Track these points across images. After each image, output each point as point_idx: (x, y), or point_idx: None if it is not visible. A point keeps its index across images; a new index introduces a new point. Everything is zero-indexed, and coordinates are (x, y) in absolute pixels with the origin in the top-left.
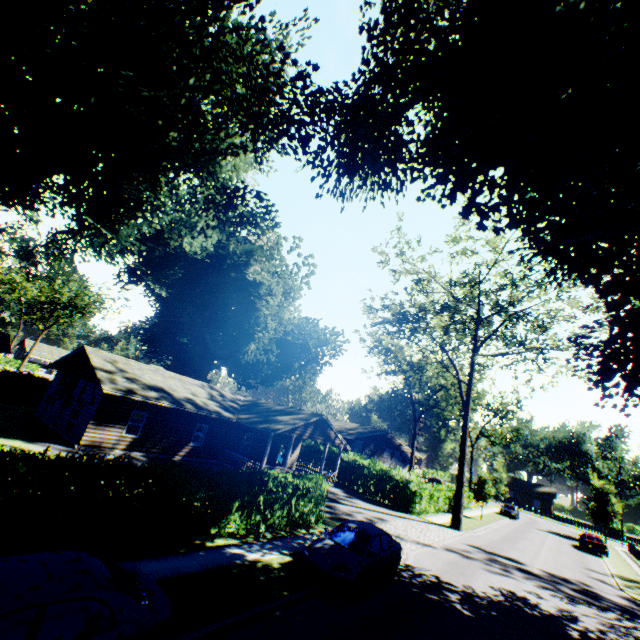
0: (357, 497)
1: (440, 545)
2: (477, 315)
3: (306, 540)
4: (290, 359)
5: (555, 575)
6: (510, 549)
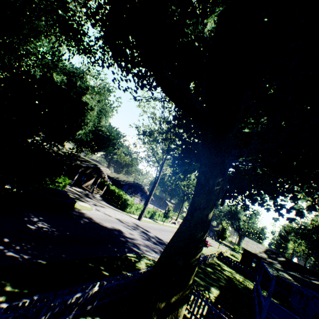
0: (106, 201)
1: (116, 217)
2: (170, 137)
3: None
4: (103, 143)
5: (158, 238)
6: (154, 230)
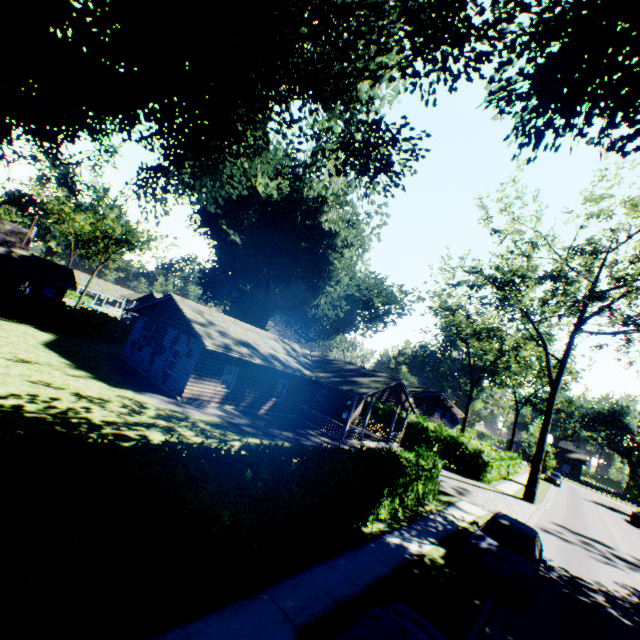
0: None
1: (534, 524)
2: (591, 288)
3: (435, 522)
4: (350, 314)
5: None
6: (587, 528)
